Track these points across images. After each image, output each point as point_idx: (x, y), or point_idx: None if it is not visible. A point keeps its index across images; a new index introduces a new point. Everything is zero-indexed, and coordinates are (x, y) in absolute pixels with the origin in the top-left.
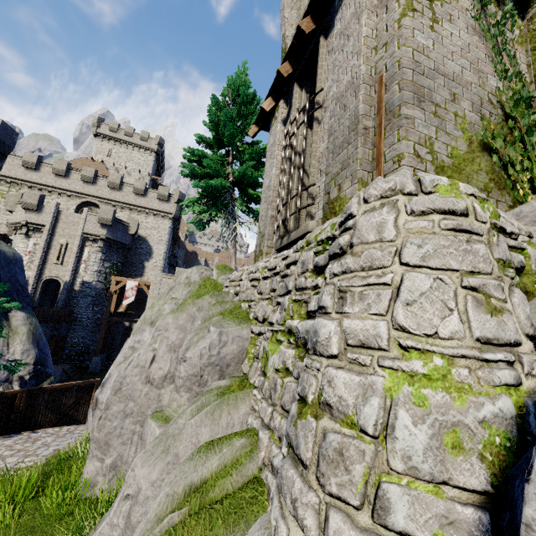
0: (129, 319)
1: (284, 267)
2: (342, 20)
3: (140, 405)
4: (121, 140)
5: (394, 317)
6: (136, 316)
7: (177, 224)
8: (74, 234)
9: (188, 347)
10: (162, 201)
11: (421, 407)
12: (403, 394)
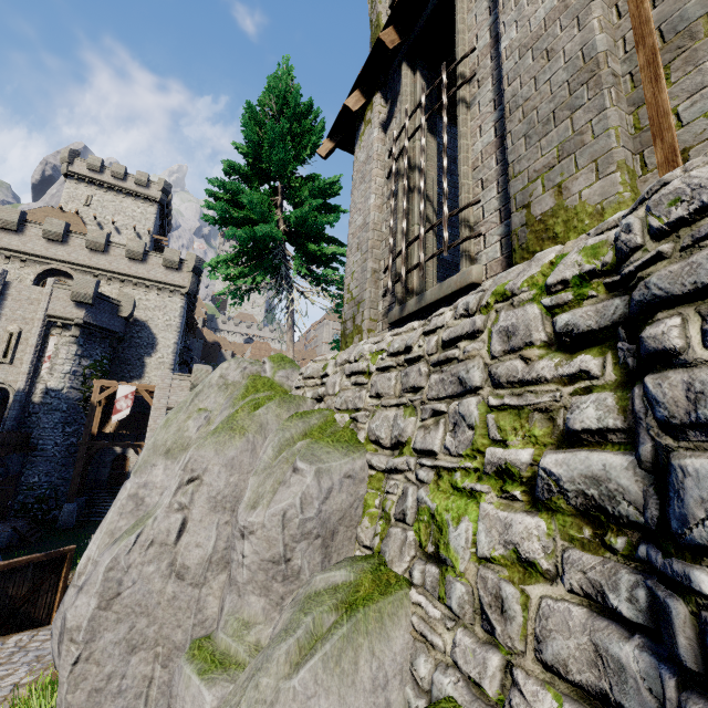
0: (122, 443)
1: (436, 346)
2: None
3: (159, 623)
4: (105, 183)
5: None
6: (132, 437)
7: (193, 303)
8: (31, 317)
9: (255, 503)
10: (171, 269)
11: None
12: None
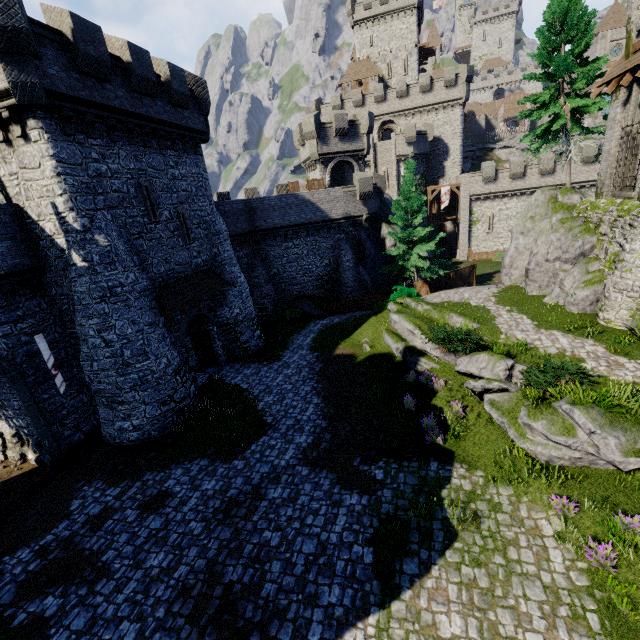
0: (447, 219)
1: (616, 215)
2: None
3: (545, 269)
4: (377, 16)
5: None
6: (445, 214)
7: None
8: (389, 160)
9: (567, 248)
10: (449, 88)
11: None
12: (638, 257)
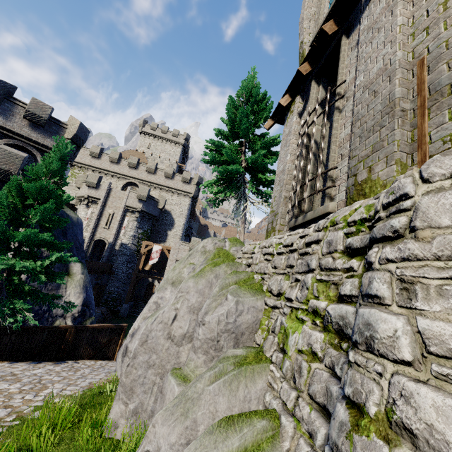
0: (152, 276)
1: (303, 245)
2: (371, 16)
3: (161, 359)
4: (158, 136)
5: None
6: (157, 274)
7: (195, 202)
8: (119, 206)
9: (206, 311)
10: (185, 183)
11: None
12: None
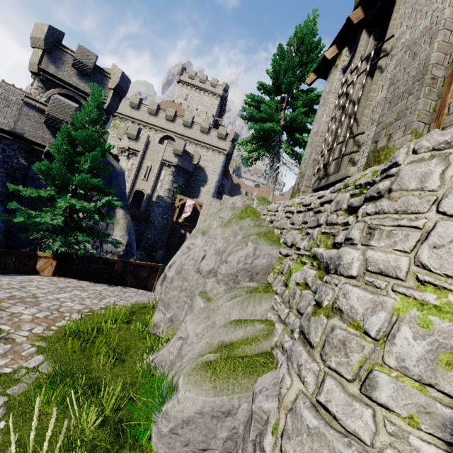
0: (185, 228)
1: (318, 204)
2: None
3: (191, 286)
4: (196, 86)
5: (418, 256)
6: (189, 227)
7: (229, 160)
8: (156, 159)
9: (229, 253)
10: (220, 139)
11: (424, 328)
12: (410, 315)
